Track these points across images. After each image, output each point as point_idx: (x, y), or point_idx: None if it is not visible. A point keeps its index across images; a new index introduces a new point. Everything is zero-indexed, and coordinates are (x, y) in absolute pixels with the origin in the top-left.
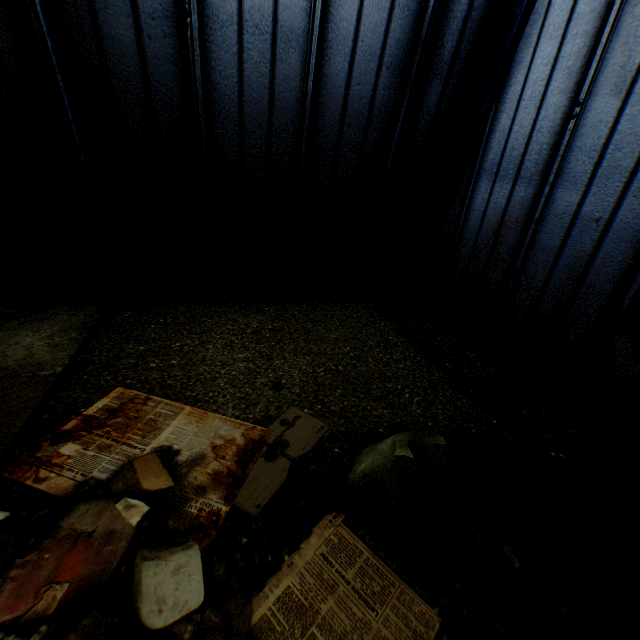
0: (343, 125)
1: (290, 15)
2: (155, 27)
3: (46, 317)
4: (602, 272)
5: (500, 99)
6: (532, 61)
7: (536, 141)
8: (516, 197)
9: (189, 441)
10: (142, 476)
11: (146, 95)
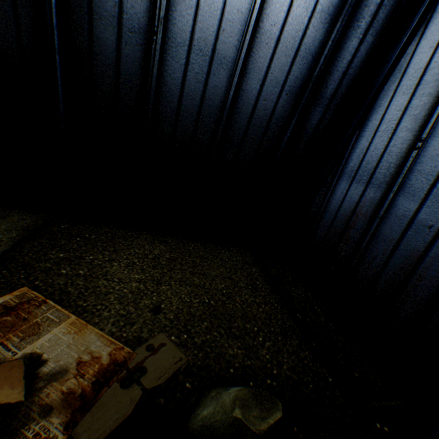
0: (250, 124)
1: (225, 47)
2: (131, 37)
3: (1, 216)
4: (431, 269)
5: (362, 127)
6: (388, 106)
7: (386, 160)
8: (367, 196)
9: (62, 350)
10: (2, 381)
11: (116, 79)
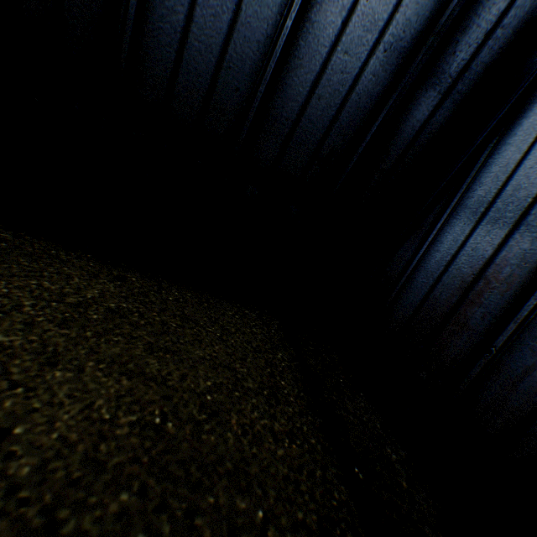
0: (312, 95)
1: None
2: None
3: None
4: None
5: (508, 130)
6: None
7: None
8: (513, 248)
9: None
10: None
11: None
